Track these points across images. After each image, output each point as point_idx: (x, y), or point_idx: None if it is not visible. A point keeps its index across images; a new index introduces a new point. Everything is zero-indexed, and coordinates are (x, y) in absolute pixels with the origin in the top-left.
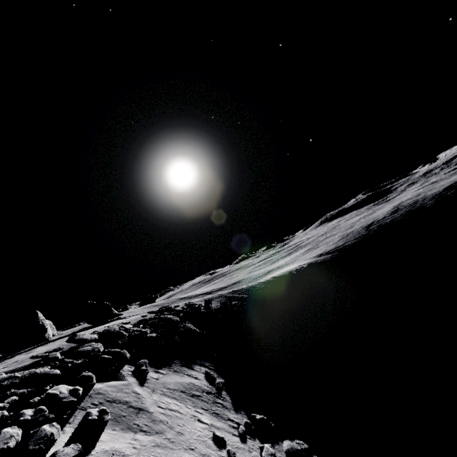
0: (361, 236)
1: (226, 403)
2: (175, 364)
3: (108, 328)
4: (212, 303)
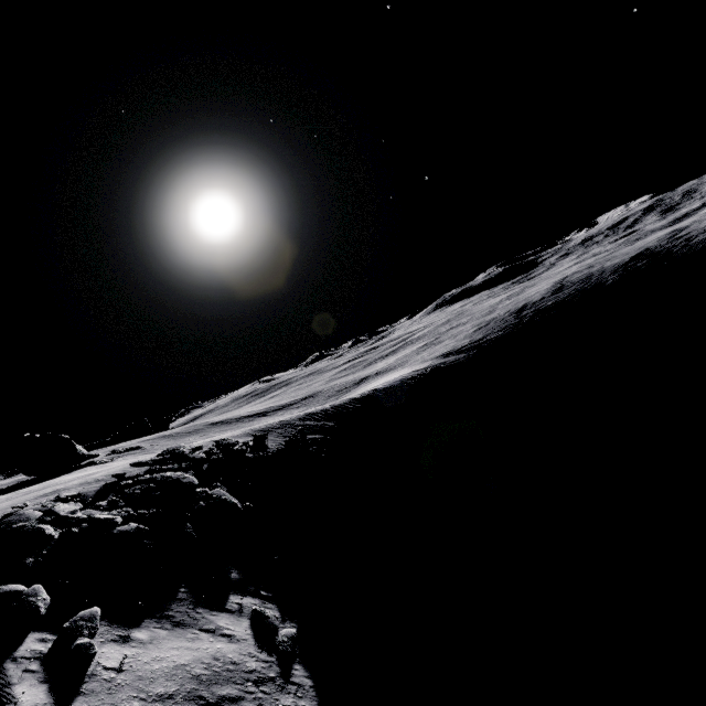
0: (510, 326)
1: (304, 702)
2: (178, 602)
3: (11, 519)
4: (268, 439)
